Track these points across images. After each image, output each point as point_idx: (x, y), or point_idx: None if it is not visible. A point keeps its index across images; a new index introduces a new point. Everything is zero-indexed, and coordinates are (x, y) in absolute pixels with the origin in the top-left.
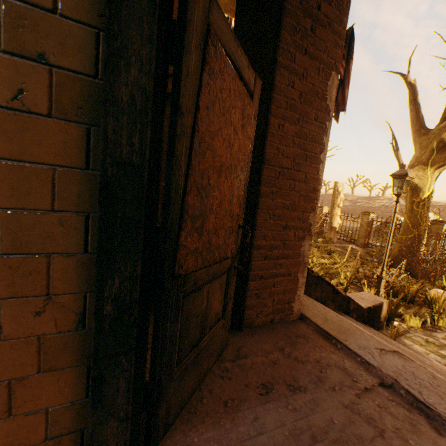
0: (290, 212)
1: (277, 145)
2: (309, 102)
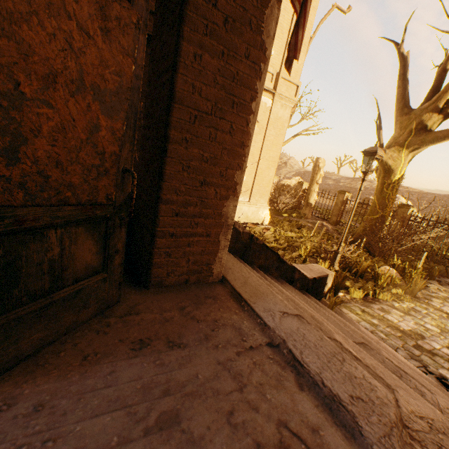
0: (211, 167)
1: (193, 82)
2: (239, 33)
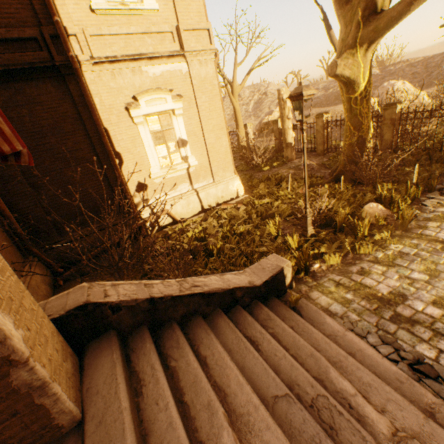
0: None
1: None
2: None
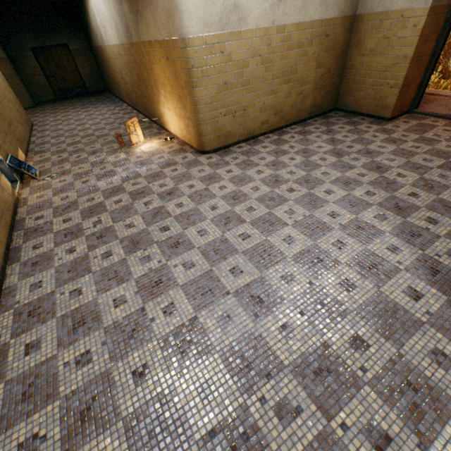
0: None
1: None
2: None
